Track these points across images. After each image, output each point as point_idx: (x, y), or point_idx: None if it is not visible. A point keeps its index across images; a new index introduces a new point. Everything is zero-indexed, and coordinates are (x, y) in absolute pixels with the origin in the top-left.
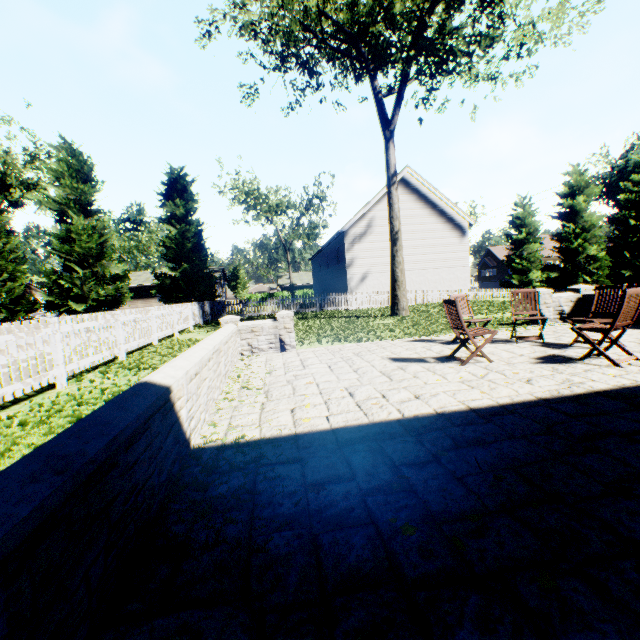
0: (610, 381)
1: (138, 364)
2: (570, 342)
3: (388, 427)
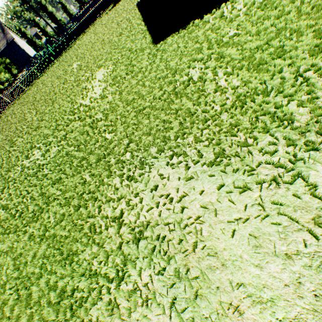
0: None
1: None
2: None
3: None
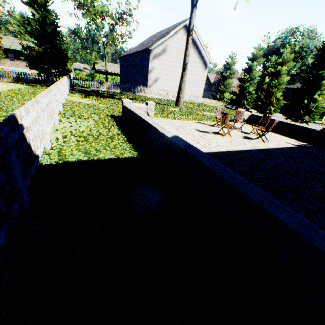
0: (263, 146)
1: (79, 116)
2: (249, 132)
3: (218, 154)
